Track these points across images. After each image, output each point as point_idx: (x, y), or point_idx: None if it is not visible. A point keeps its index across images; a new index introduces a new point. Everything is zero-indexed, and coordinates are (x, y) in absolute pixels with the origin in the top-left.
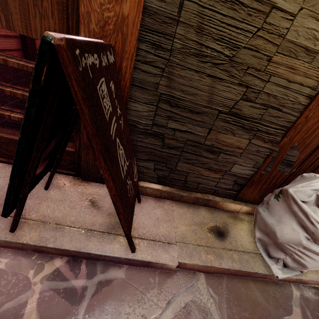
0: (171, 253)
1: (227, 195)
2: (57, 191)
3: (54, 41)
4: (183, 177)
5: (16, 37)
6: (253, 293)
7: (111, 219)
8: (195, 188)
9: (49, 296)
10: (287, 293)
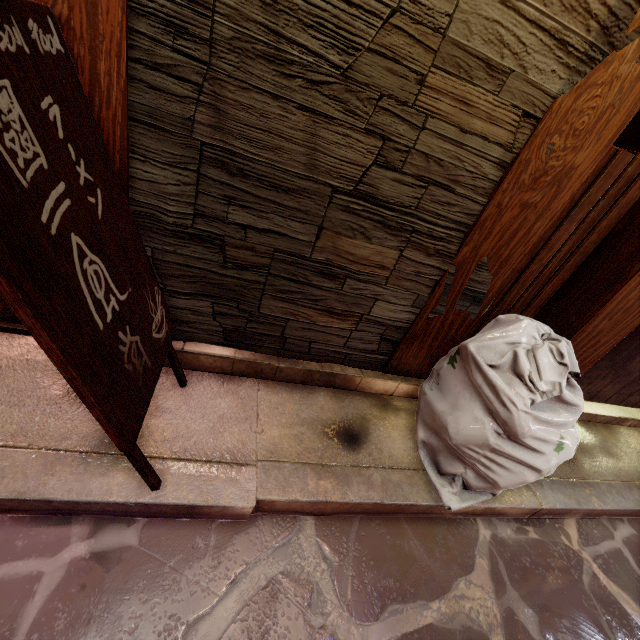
0: (242, 484)
1: (369, 363)
2: None
3: None
4: (278, 329)
5: None
6: (407, 543)
7: None
8: (304, 352)
9: None
10: (469, 535)
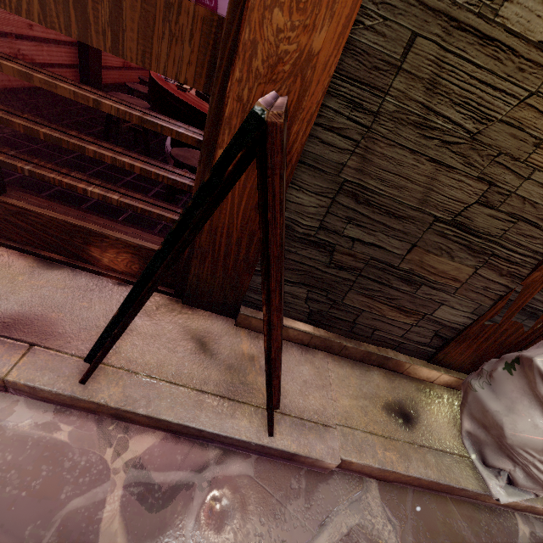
0: (328, 443)
1: (418, 352)
2: (145, 320)
3: (267, 116)
4: (352, 316)
5: (71, 44)
6: (455, 522)
7: (232, 376)
8: (367, 336)
9: (138, 494)
10: (510, 527)
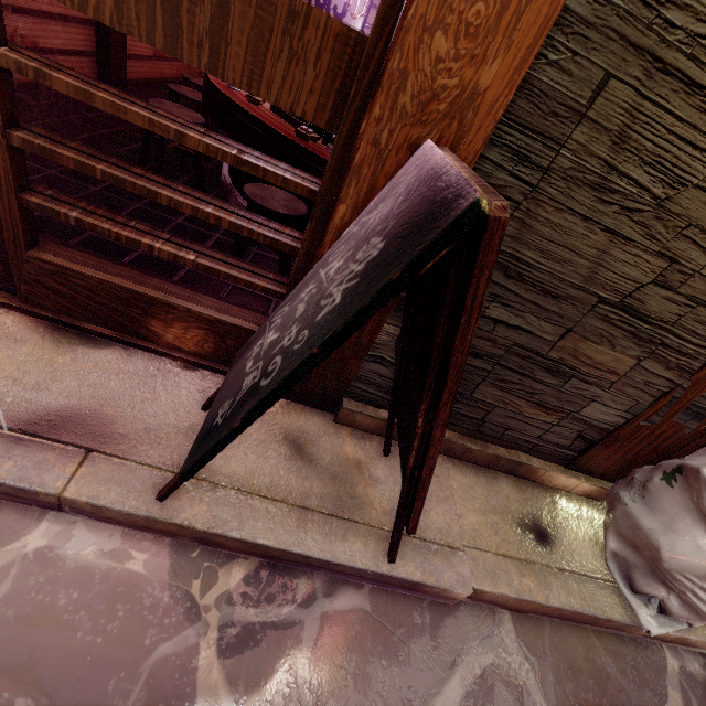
0: (457, 569)
1: (556, 456)
2: None
3: (490, 209)
4: (481, 413)
5: (87, 21)
6: (598, 657)
7: (338, 487)
8: (496, 437)
9: (236, 637)
10: (658, 662)
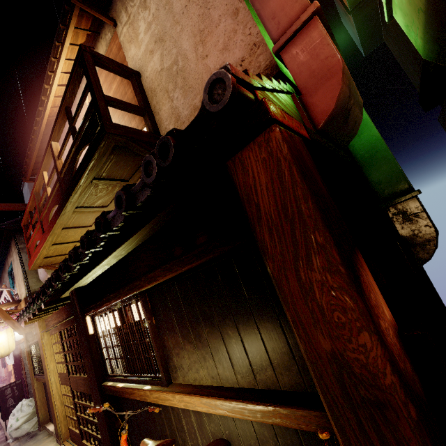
0: None
1: None
2: None
3: None
4: None
5: None
6: None
7: None
8: None
9: None
10: None
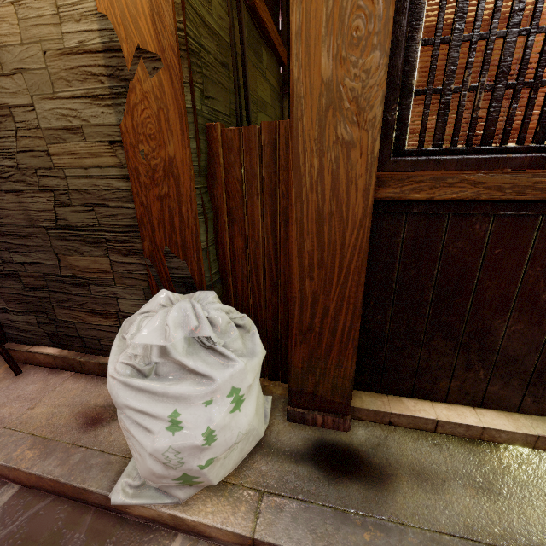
0: None
1: None
2: None
3: None
4: (74, 331)
5: None
6: (72, 534)
7: None
8: (100, 349)
9: None
10: None
